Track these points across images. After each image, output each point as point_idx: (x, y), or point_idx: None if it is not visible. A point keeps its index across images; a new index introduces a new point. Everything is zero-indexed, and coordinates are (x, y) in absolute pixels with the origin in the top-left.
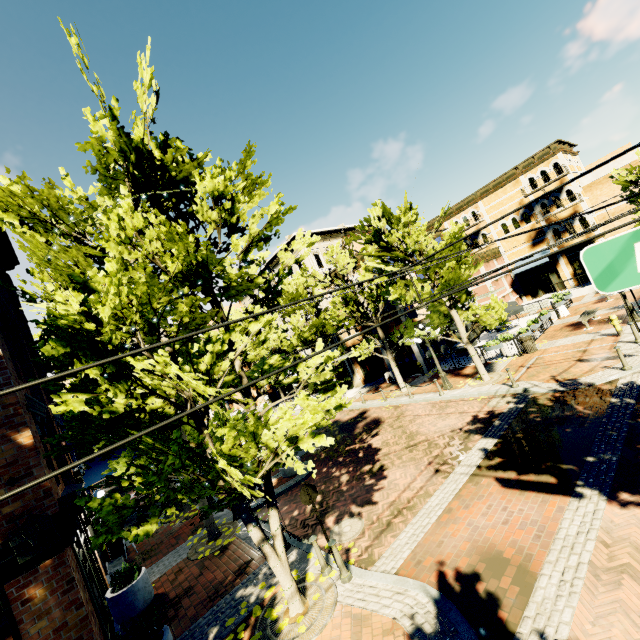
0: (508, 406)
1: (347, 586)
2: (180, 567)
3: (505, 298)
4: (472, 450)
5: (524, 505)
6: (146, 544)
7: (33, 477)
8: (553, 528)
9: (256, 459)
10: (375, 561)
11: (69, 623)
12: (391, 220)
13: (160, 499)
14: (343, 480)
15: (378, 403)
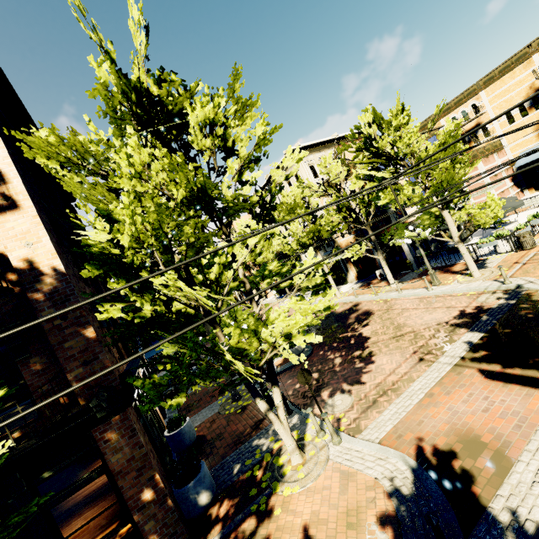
0: (498, 302)
1: (337, 448)
2: (213, 418)
3: (504, 193)
4: (457, 342)
5: (506, 396)
6: (190, 399)
7: (99, 360)
8: (536, 420)
9: (258, 350)
10: (361, 431)
11: (136, 457)
12: (382, 125)
13: (184, 381)
14: (336, 362)
15: (369, 297)
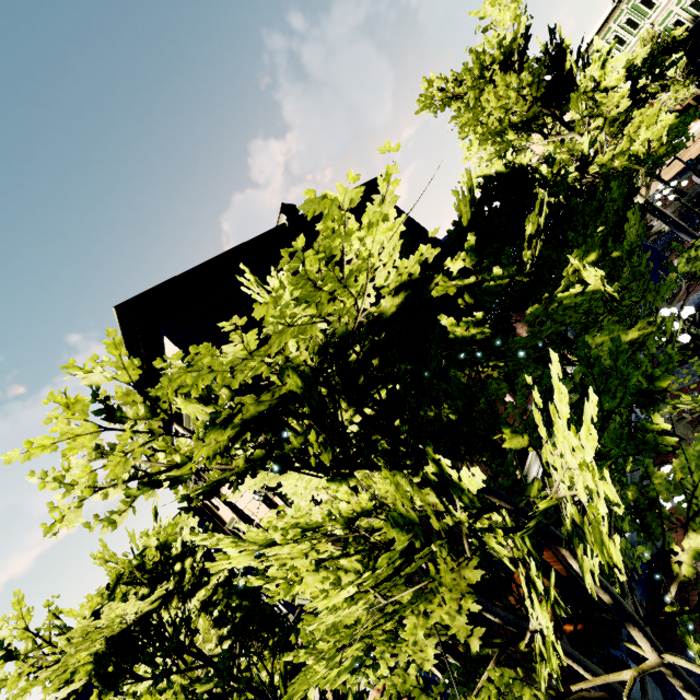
0: None
1: None
2: None
3: None
4: None
5: None
6: None
7: None
8: None
9: None
10: None
11: None
12: None
13: None
14: None
15: None
